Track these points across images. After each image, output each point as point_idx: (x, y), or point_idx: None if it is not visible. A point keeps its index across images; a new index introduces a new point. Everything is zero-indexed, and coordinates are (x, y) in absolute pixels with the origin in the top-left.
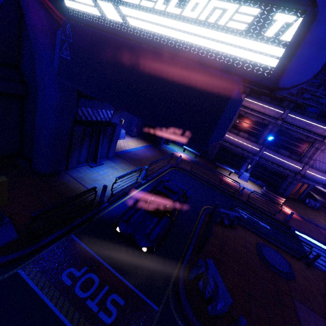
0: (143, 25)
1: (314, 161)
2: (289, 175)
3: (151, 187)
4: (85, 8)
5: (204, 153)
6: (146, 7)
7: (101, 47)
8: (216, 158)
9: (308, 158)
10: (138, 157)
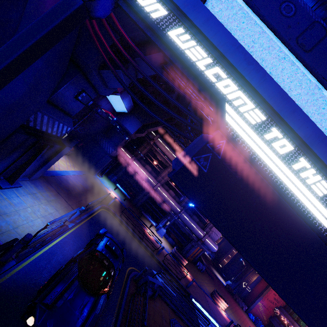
0: (302, 198)
1: (212, 232)
2: (193, 239)
3: (77, 234)
4: (248, 140)
5: (132, 197)
6: (309, 186)
7: (255, 189)
8: (142, 206)
9: (209, 228)
10: (68, 186)
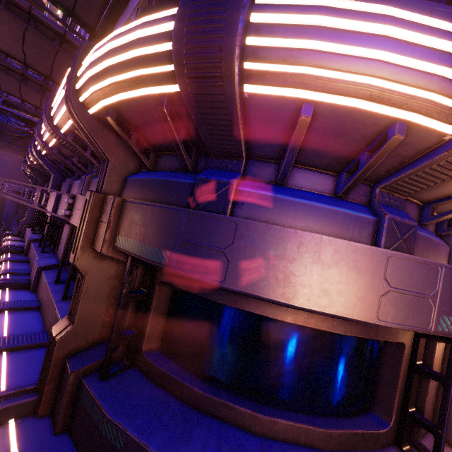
0: None
1: None
2: None
3: None
4: None
5: None
6: None
7: None
8: None
9: None
10: None
